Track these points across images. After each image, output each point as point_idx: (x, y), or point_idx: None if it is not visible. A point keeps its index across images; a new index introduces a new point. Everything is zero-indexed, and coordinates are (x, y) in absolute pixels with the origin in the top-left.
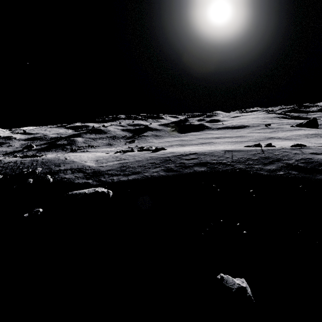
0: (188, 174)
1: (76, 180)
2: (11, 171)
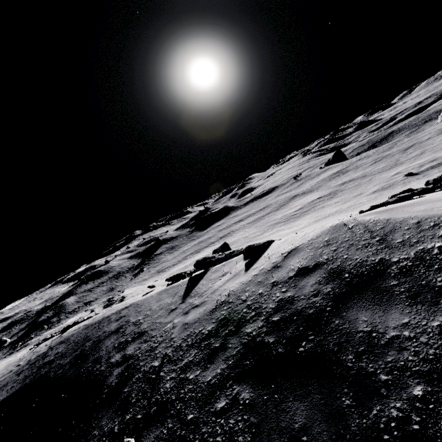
0: (11, 395)
1: None
2: None
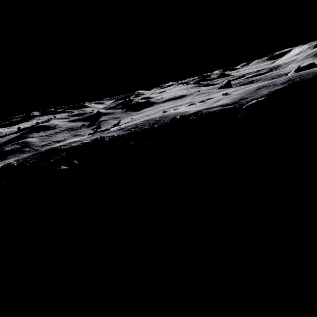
0: (287, 85)
1: (227, 107)
2: (153, 125)
